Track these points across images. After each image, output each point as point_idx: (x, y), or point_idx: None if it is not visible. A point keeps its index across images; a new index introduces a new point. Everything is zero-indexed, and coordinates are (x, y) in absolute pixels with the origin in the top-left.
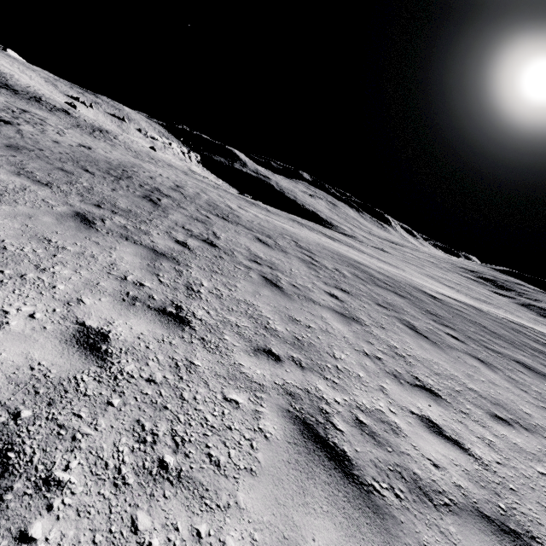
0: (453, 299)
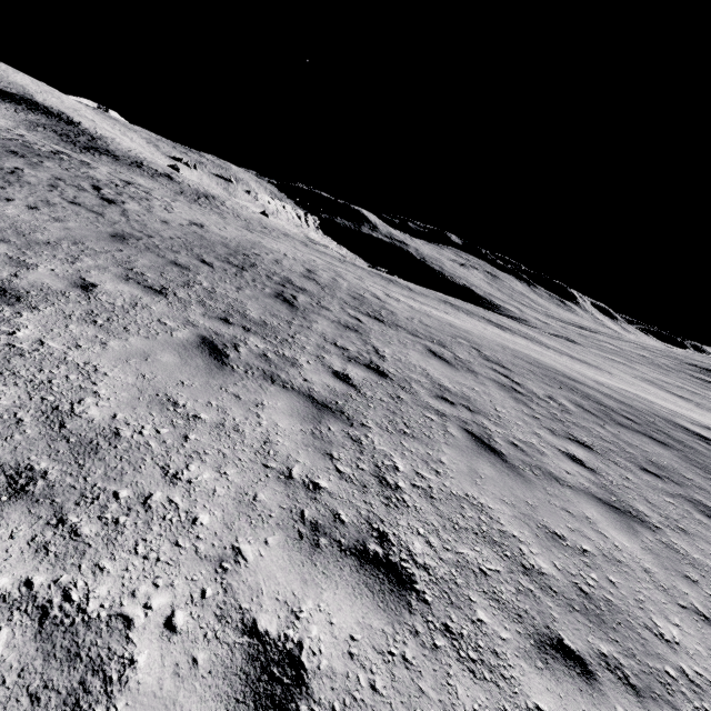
0: None
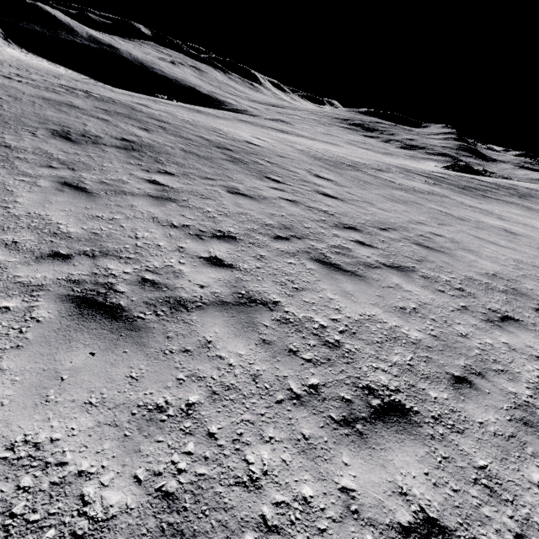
0: (439, 174)
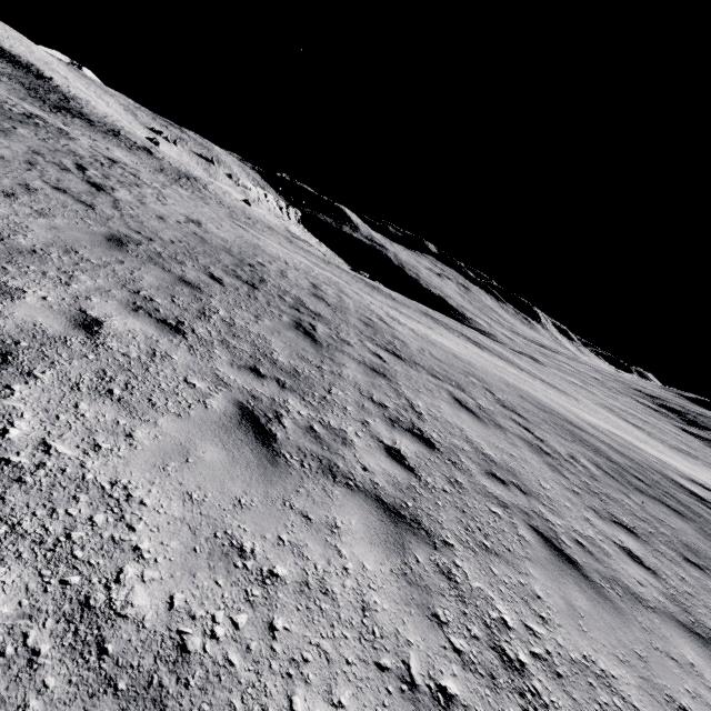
0: None
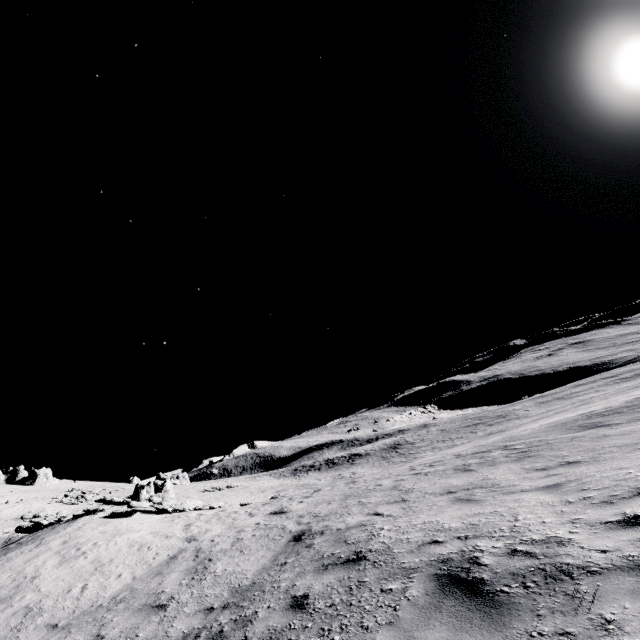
0: None
